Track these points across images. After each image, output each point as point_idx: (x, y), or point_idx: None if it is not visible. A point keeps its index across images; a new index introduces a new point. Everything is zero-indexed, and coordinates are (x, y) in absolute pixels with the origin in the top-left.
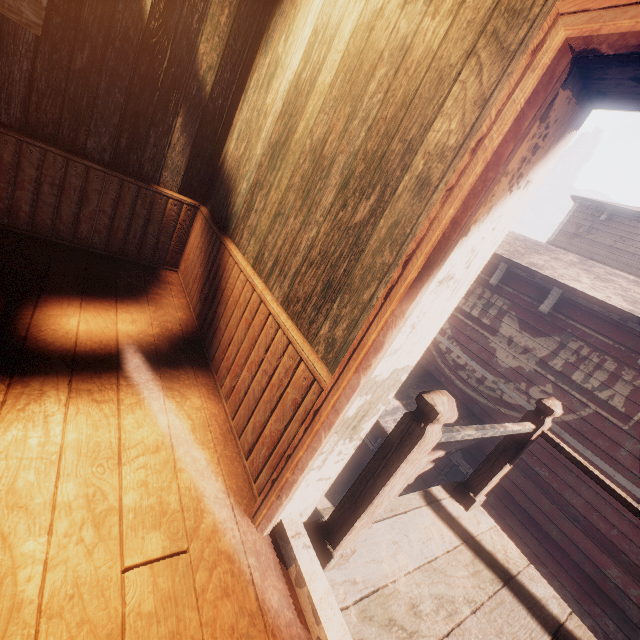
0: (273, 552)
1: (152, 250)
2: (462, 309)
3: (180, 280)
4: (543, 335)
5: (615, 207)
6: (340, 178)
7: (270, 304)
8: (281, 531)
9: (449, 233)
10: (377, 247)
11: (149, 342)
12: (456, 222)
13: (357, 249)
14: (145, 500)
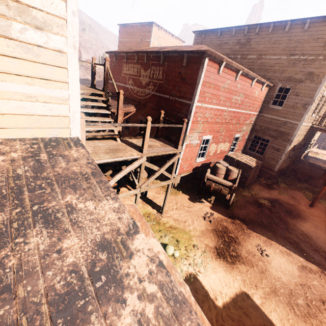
0: None
1: None
2: (134, 75)
3: None
4: (148, 70)
5: (205, 30)
6: None
7: None
8: None
9: None
10: None
11: None
12: None
13: None
14: None
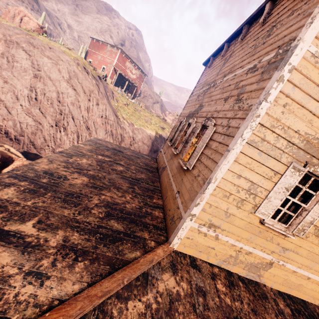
0: None
1: None
2: None
3: None
4: None
5: None
6: None
7: None
8: None
9: None
10: None
11: None
12: None
13: None
14: None
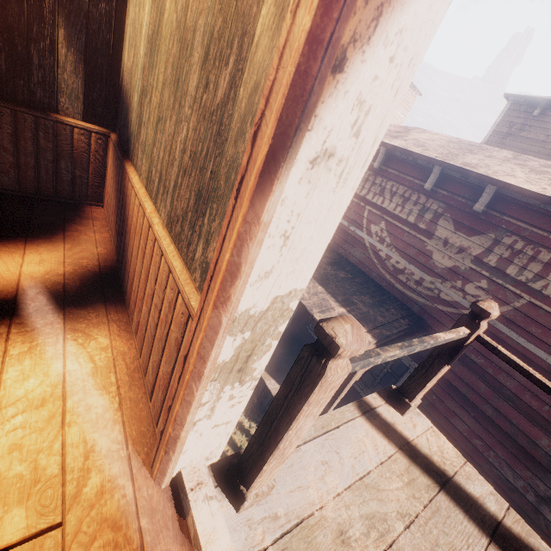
0: (172, 507)
1: (70, 186)
2: (399, 217)
3: (105, 214)
4: (478, 233)
5: (548, 100)
6: (201, 49)
7: (155, 228)
8: (181, 482)
9: (306, 63)
10: (238, 129)
11: (55, 282)
12: (315, 38)
13: (220, 139)
14: (12, 469)
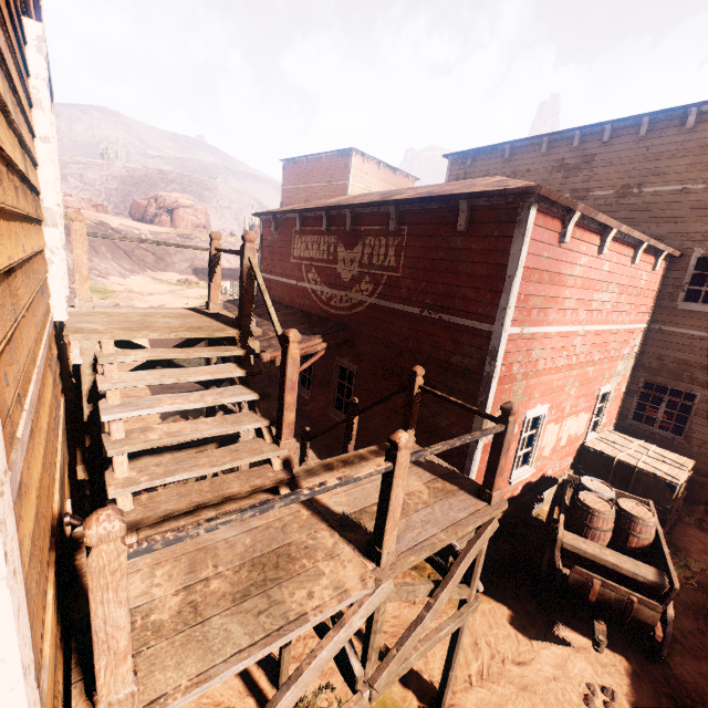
0: None
1: None
2: (320, 259)
3: None
4: (355, 246)
5: (472, 150)
6: None
7: None
8: None
9: None
10: None
11: None
12: None
13: None
14: None
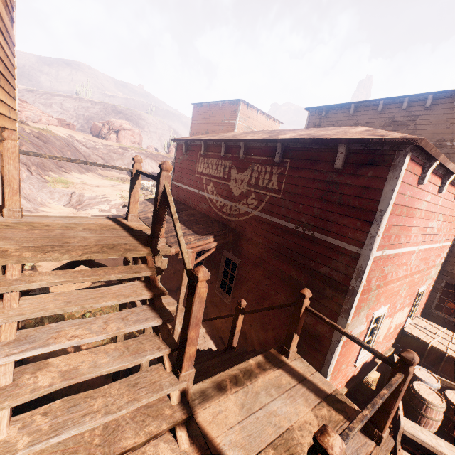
0: None
1: None
2: (217, 176)
3: None
4: (245, 170)
5: (326, 106)
6: None
7: None
8: None
9: None
10: None
11: None
12: None
13: None
14: None
